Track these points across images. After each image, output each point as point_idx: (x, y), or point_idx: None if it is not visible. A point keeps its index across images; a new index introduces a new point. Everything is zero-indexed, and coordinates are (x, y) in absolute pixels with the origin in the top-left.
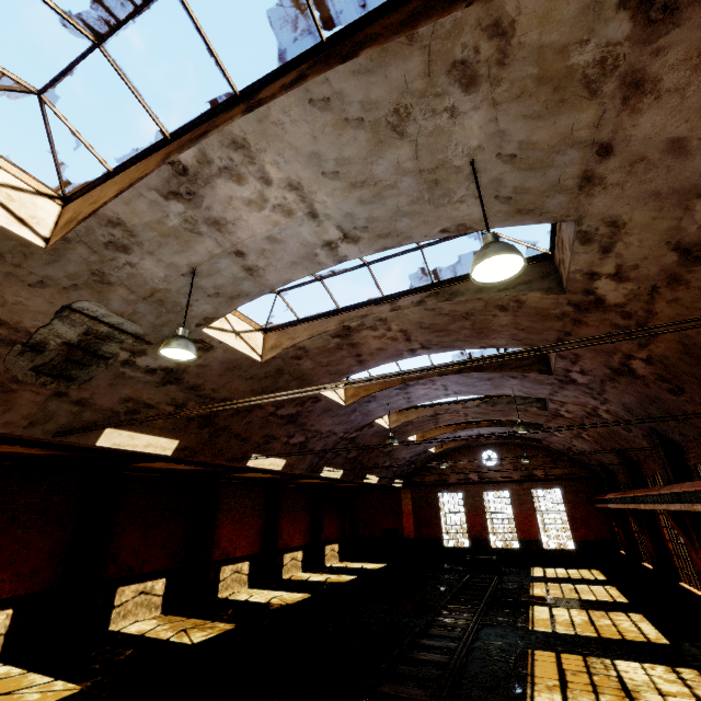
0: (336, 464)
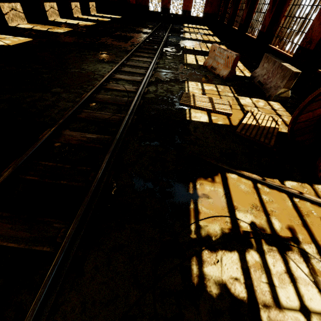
0: None
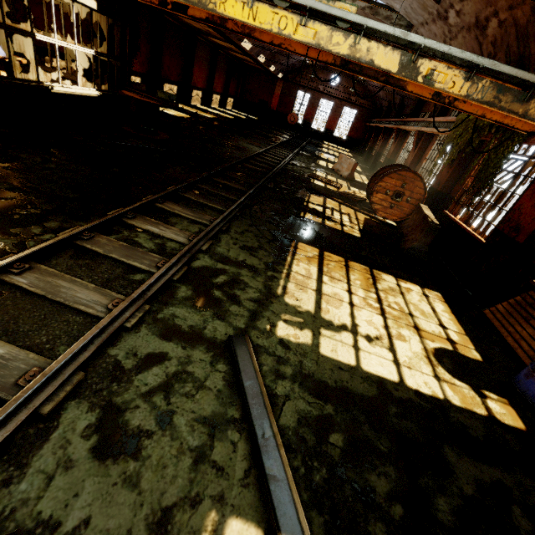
0: (266, 55)
